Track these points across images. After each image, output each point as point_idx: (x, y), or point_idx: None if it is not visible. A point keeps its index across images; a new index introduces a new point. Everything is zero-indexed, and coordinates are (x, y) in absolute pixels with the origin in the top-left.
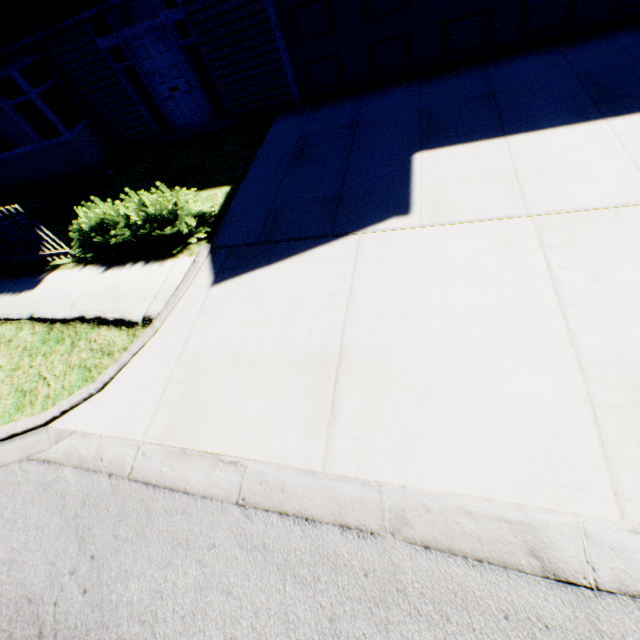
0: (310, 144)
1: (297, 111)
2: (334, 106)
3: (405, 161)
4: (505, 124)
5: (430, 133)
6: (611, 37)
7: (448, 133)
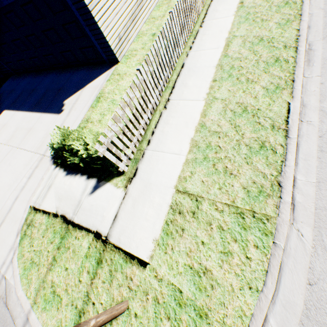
0: (1, 96)
1: (14, 77)
2: (19, 78)
3: (2, 113)
4: (22, 105)
5: (14, 102)
6: (68, 72)
7: (15, 104)
